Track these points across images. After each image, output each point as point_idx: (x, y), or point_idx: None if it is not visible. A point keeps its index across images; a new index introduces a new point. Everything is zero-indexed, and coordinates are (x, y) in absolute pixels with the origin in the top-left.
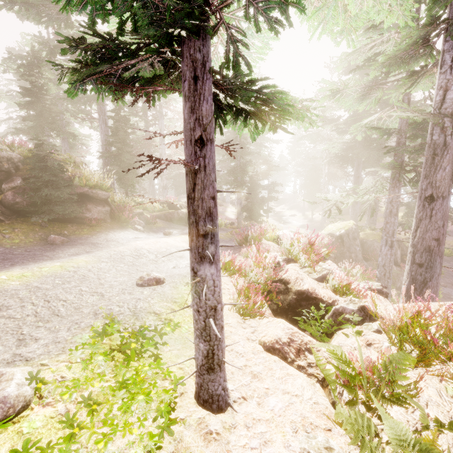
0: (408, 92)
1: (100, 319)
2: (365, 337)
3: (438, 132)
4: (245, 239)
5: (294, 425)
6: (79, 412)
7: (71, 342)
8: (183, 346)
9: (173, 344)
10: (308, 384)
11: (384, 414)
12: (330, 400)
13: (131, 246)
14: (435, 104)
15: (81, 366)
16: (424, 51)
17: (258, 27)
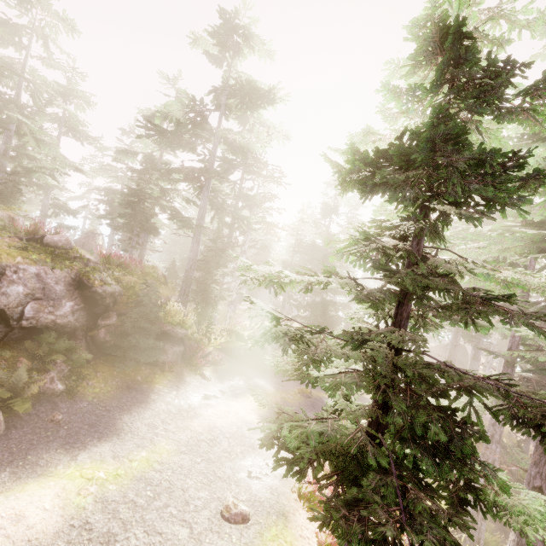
0: None
1: None
2: None
3: None
4: None
5: None
6: None
7: None
8: None
9: None
10: None
11: None
12: None
13: (205, 421)
14: None
15: None
16: None
17: None
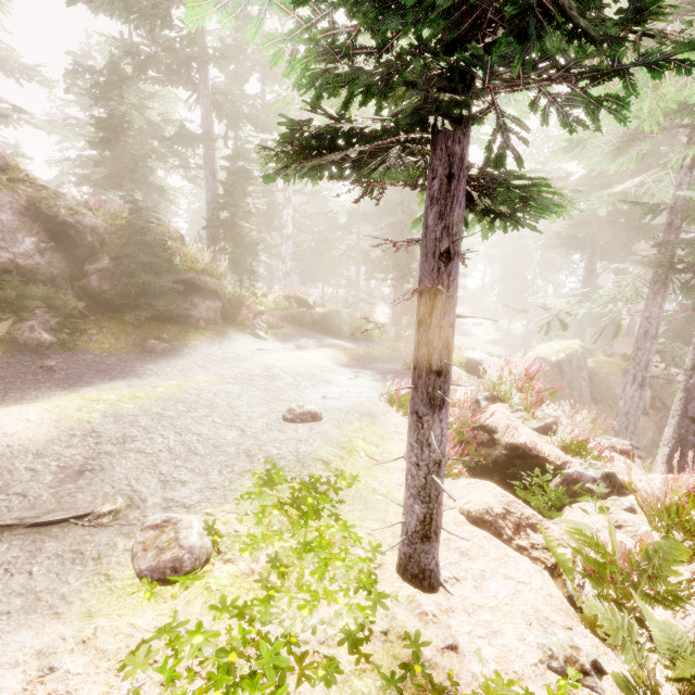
0: None
1: (258, 463)
2: (613, 517)
3: None
4: None
5: (527, 616)
6: (266, 573)
7: (231, 489)
8: (365, 507)
9: (352, 503)
10: (535, 570)
11: (648, 614)
12: (566, 593)
13: (259, 362)
14: None
15: (252, 520)
16: None
17: (545, 121)
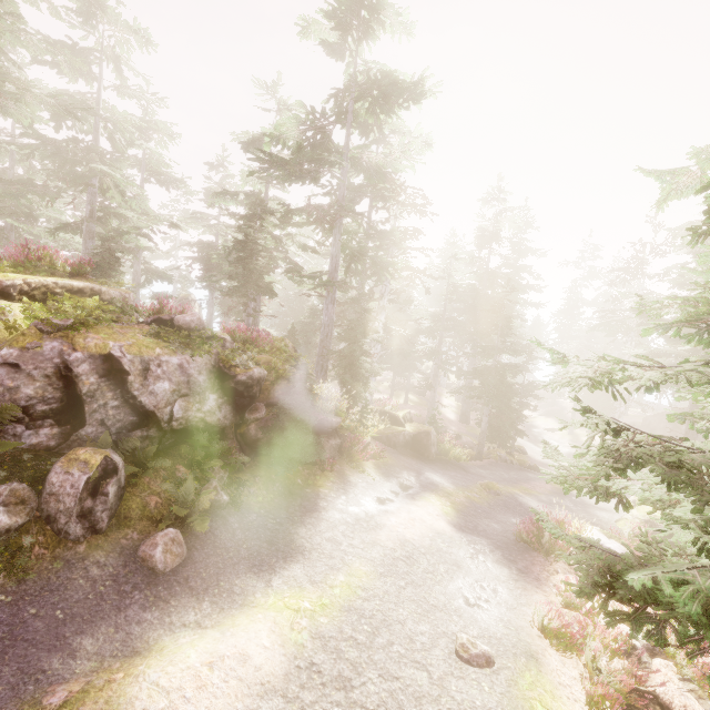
0: None
1: None
2: None
3: None
4: (536, 538)
5: None
6: None
7: None
8: None
9: None
10: None
11: None
12: None
13: (392, 534)
14: None
15: None
16: None
17: None
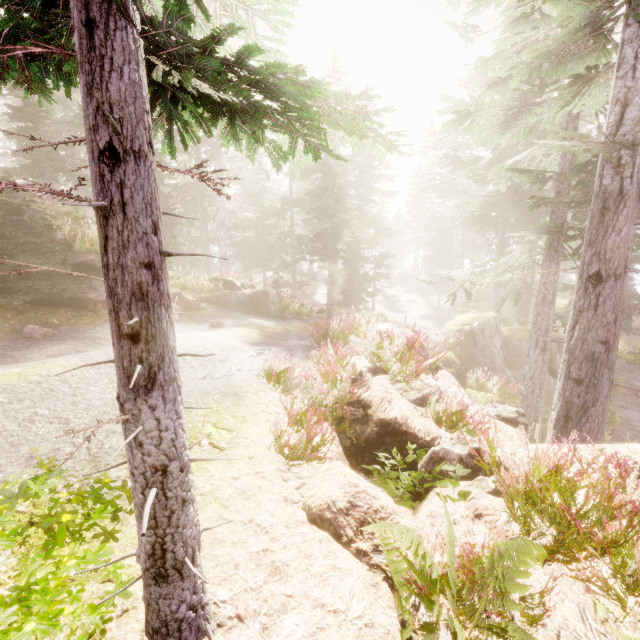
0: (574, 117)
1: (32, 468)
2: (473, 503)
3: (611, 172)
4: (326, 335)
5: None
6: None
7: None
8: None
9: None
10: (364, 587)
11: None
12: (399, 616)
13: None
14: (608, 128)
15: None
16: (593, 44)
17: None
